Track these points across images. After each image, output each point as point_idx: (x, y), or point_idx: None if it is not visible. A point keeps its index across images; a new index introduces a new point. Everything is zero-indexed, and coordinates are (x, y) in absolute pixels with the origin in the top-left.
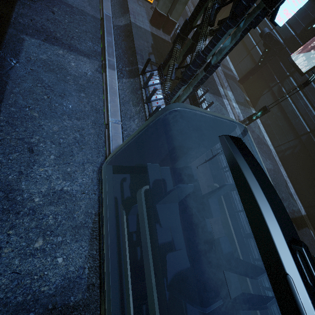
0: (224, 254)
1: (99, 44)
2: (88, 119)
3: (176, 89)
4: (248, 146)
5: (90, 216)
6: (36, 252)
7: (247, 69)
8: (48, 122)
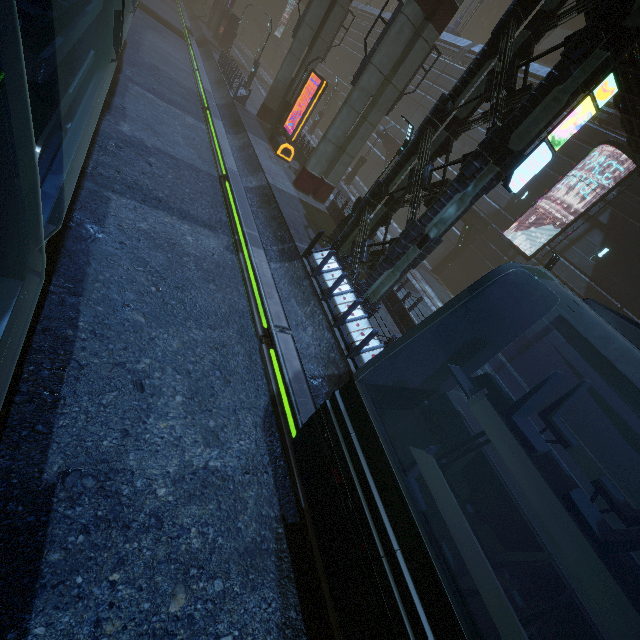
0: (621, 503)
1: (223, 211)
2: (229, 328)
3: (375, 275)
4: (484, 371)
5: (268, 525)
6: (176, 627)
7: (440, 254)
8: (164, 333)
